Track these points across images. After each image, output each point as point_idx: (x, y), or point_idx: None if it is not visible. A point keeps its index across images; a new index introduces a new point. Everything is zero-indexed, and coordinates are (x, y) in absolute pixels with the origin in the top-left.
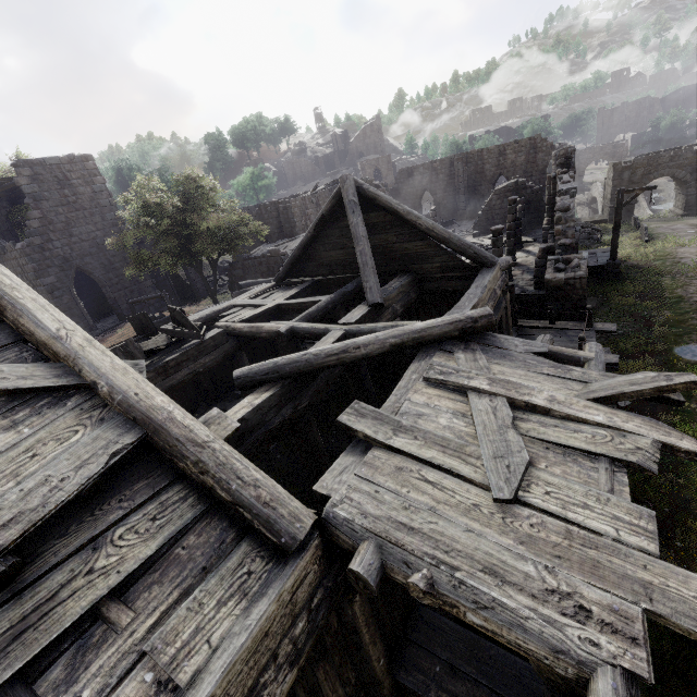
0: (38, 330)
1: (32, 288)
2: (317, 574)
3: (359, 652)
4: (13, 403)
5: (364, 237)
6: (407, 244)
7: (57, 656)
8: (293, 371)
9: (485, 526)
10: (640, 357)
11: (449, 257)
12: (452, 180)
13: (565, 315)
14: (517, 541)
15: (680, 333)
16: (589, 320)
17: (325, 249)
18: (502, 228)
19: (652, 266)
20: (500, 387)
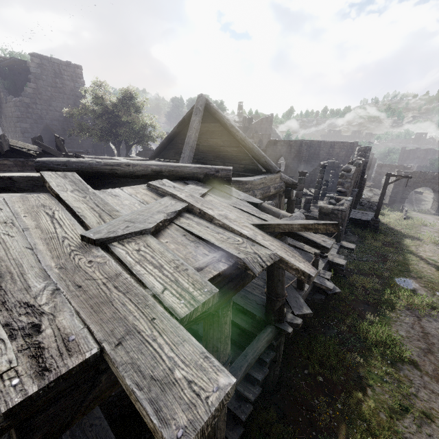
0: None
1: (14, 127)
2: None
3: None
4: None
5: (195, 129)
6: (228, 148)
7: None
8: (77, 168)
9: (48, 249)
10: (370, 276)
11: (250, 162)
12: (299, 154)
13: (328, 234)
14: (59, 266)
15: (402, 270)
16: (338, 237)
17: (181, 143)
18: (306, 172)
19: (402, 230)
20: (193, 199)
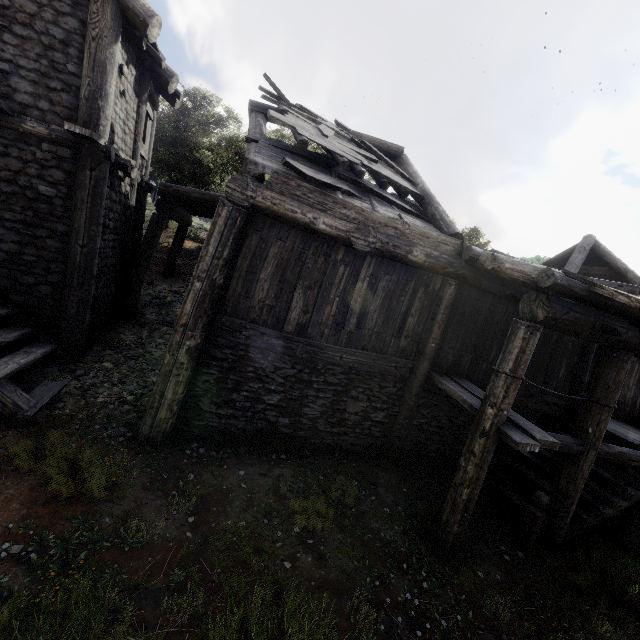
0: (411, 170)
1: None
2: (450, 252)
3: (431, 322)
4: (397, 174)
5: (575, 265)
6: None
7: (381, 202)
8: None
9: None
10: None
11: None
12: None
13: None
14: None
15: None
16: None
17: None
18: None
19: None
20: None
